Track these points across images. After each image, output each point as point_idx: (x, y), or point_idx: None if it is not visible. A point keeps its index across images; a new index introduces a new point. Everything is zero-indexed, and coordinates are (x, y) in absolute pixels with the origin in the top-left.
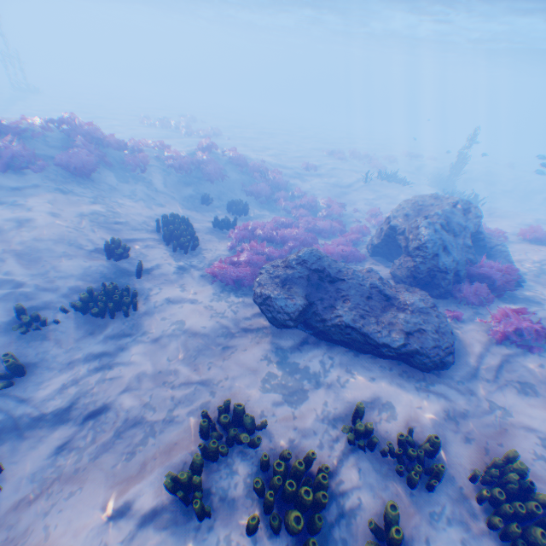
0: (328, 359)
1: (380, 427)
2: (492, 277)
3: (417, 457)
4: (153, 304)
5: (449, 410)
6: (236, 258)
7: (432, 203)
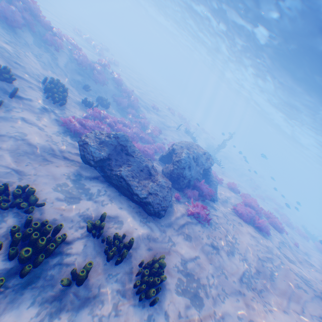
0: (104, 191)
1: (110, 230)
2: (203, 190)
3: (119, 247)
4: (12, 116)
5: (149, 235)
6: (85, 123)
7: (196, 148)
